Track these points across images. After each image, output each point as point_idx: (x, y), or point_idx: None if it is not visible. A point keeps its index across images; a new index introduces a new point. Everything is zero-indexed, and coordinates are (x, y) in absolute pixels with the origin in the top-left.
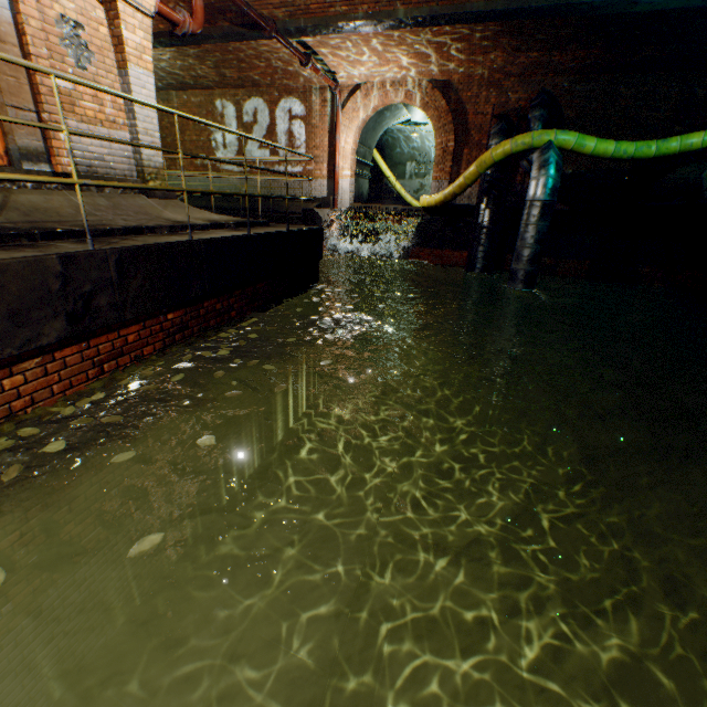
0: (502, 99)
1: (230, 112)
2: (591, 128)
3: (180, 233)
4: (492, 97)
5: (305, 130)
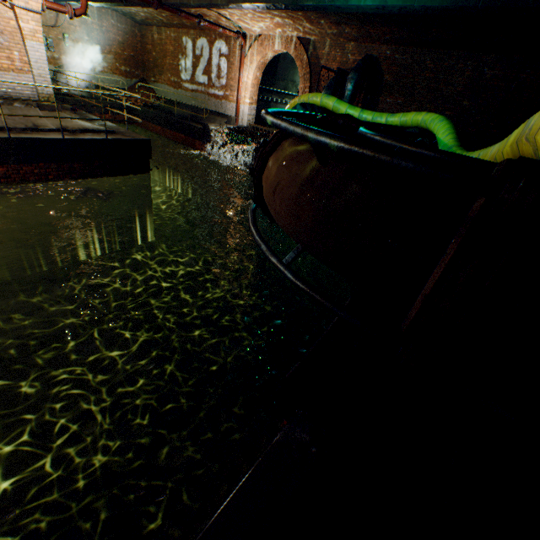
0: (344, 59)
1: (189, 46)
2: (402, 92)
3: (27, 133)
4: (338, 56)
5: (227, 66)
